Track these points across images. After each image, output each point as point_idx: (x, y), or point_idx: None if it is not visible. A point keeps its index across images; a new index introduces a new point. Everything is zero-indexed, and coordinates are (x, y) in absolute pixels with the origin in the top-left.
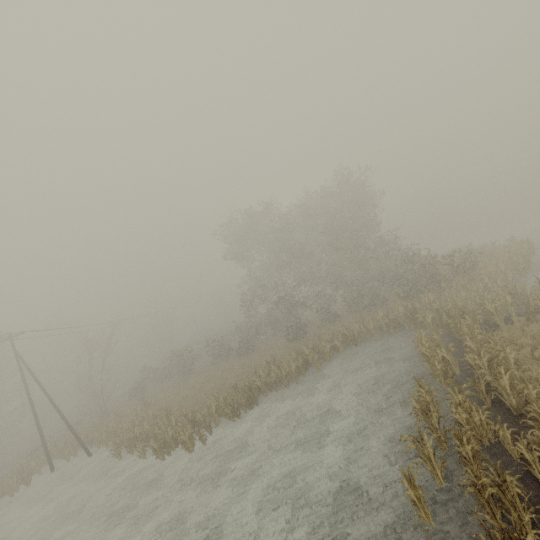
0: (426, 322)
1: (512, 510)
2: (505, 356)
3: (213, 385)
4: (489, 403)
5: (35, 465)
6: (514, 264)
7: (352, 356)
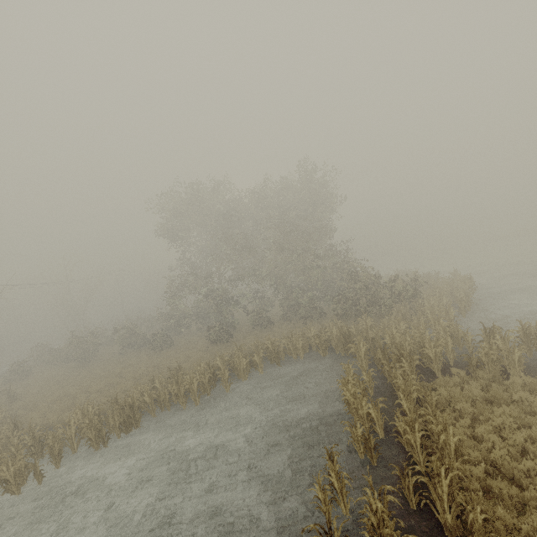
0: (358, 354)
1: None
2: (446, 439)
3: (103, 384)
4: (415, 504)
5: None
6: (454, 299)
7: (270, 378)
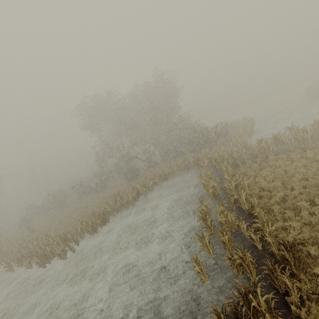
0: (204, 165)
1: (247, 268)
2: (243, 183)
3: (79, 212)
4: (235, 208)
5: None
6: (245, 131)
7: (165, 187)
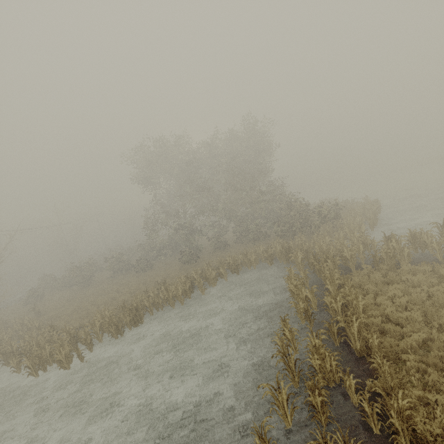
0: (296, 261)
1: None
2: (357, 303)
3: (106, 298)
4: (338, 343)
5: None
6: (365, 218)
7: (233, 283)
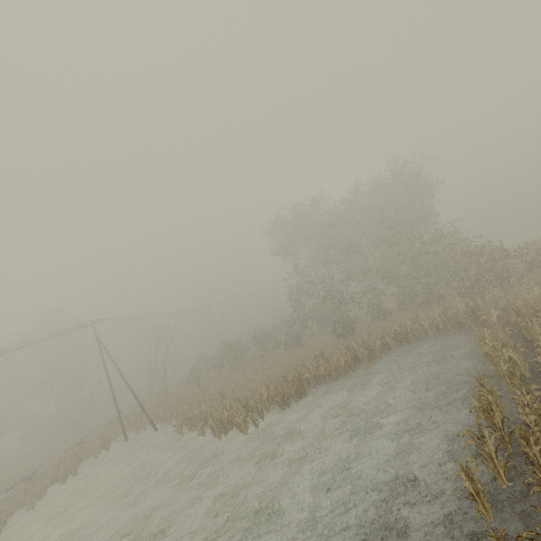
0: (490, 321)
1: None
2: None
3: (262, 375)
4: None
5: (113, 434)
6: None
7: (404, 354)
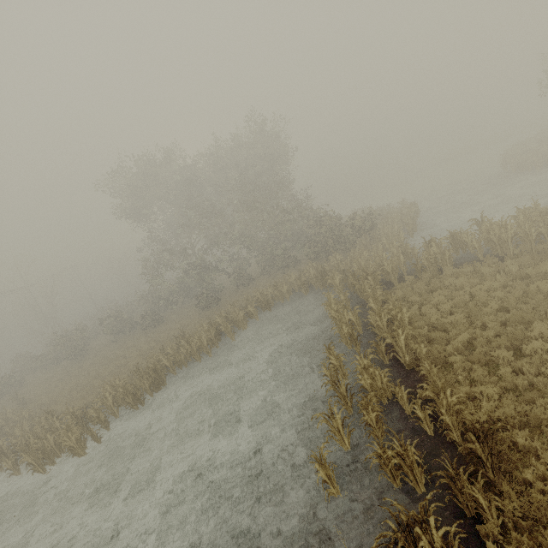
0: (334, 284)
1: (410, 473)
2: (402, 316)
3: (112, 368)
4: (387, 361)
5: None
6: (404, 225)
7: (266, 321)
